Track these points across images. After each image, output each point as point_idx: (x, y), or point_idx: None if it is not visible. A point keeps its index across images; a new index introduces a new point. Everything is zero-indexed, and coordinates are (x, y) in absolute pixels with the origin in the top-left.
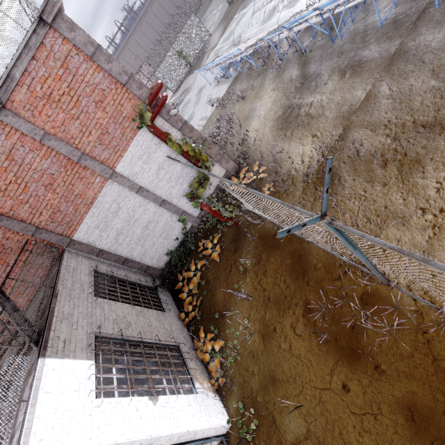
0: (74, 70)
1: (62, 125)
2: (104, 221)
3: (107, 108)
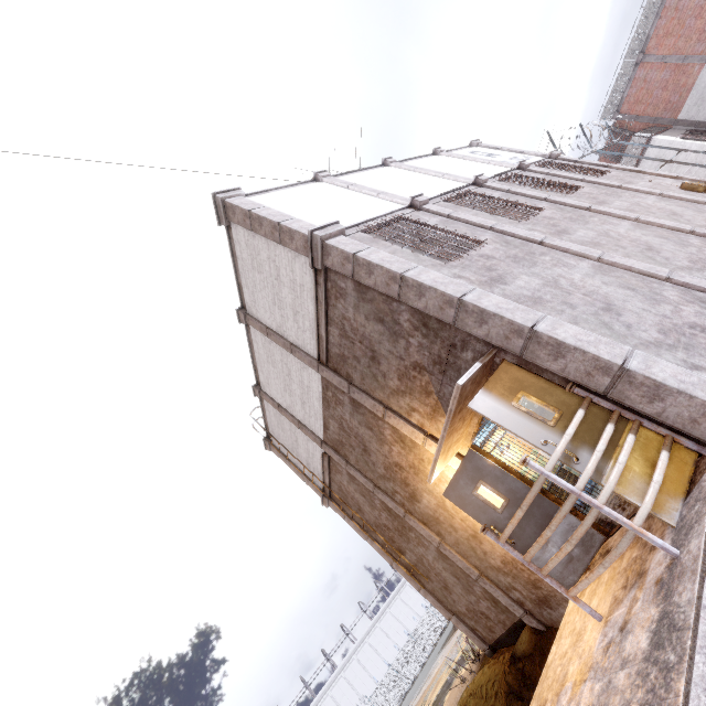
0: (681, 8)
1: (673, 46)
2: (701, 98)
3: (703, 16)
